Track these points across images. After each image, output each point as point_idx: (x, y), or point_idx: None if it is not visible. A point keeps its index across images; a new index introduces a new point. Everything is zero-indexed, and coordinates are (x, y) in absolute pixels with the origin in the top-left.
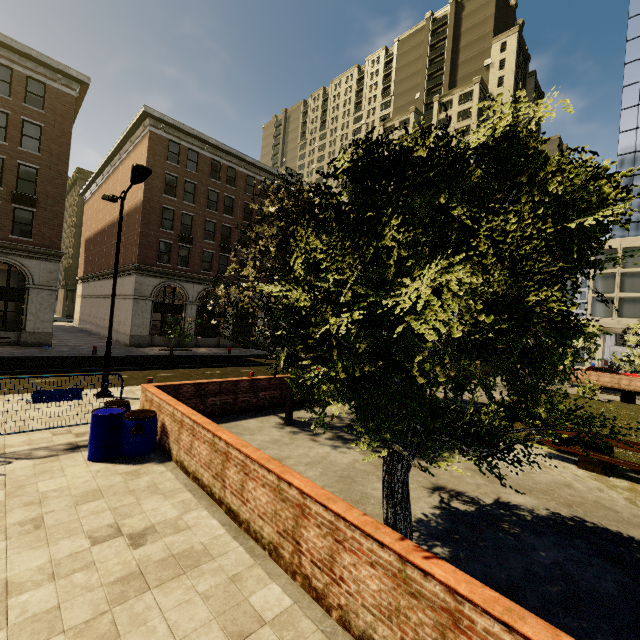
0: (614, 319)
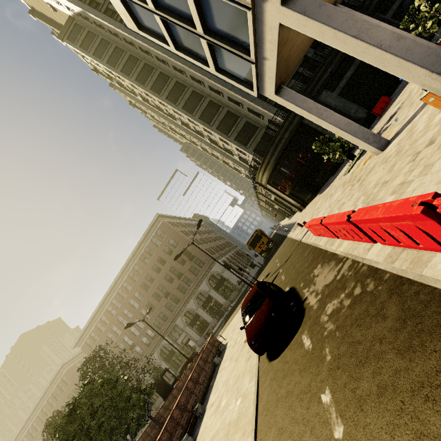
0: (253, 63)
